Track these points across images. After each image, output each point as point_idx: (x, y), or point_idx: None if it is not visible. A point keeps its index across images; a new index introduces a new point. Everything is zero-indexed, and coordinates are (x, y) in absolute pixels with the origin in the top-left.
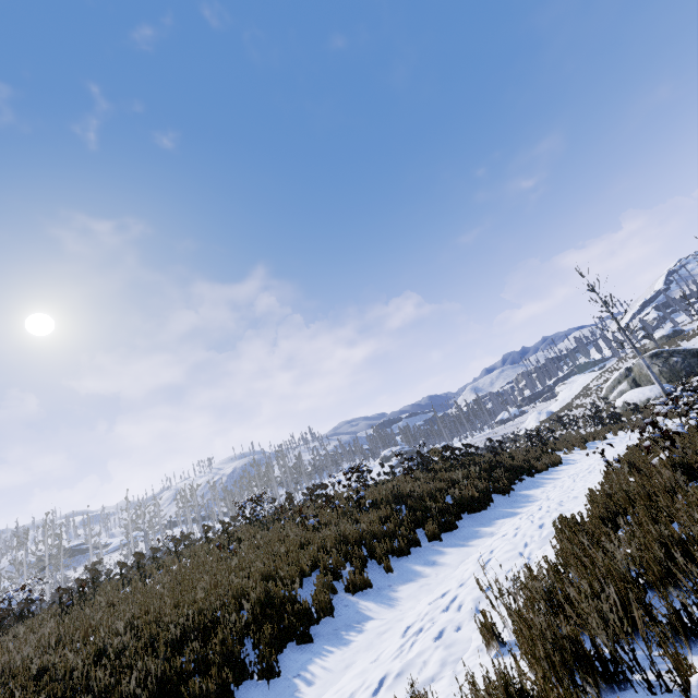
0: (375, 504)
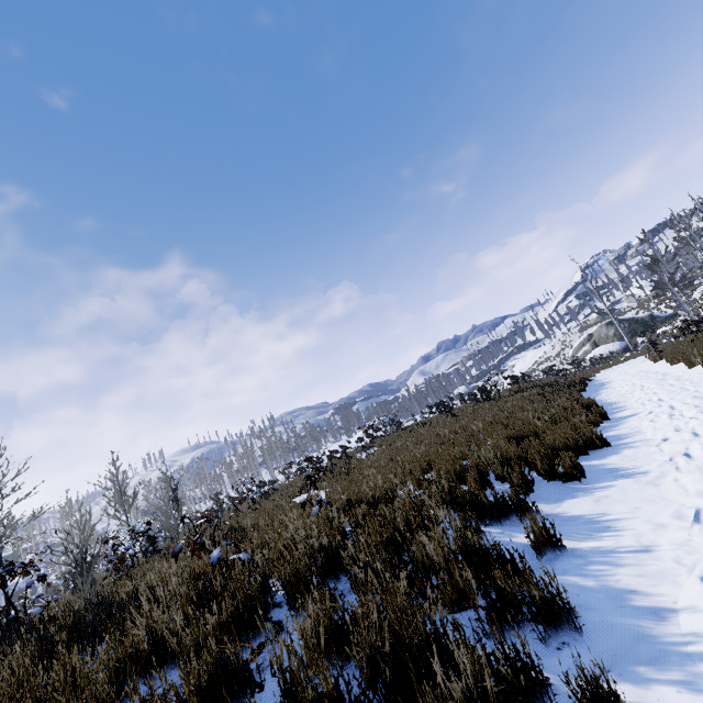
0: (515, 393)
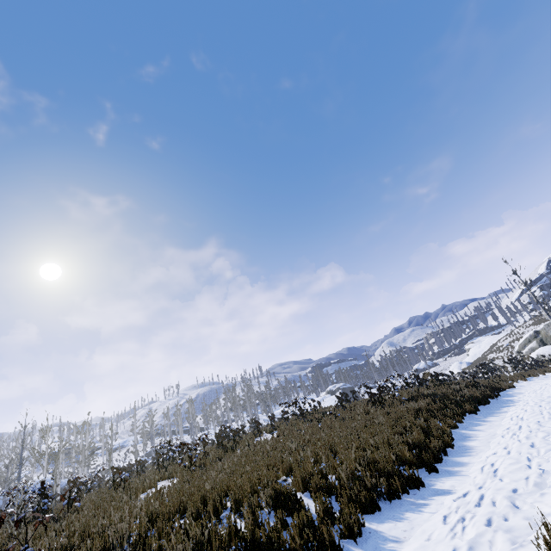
0: (411, 399)
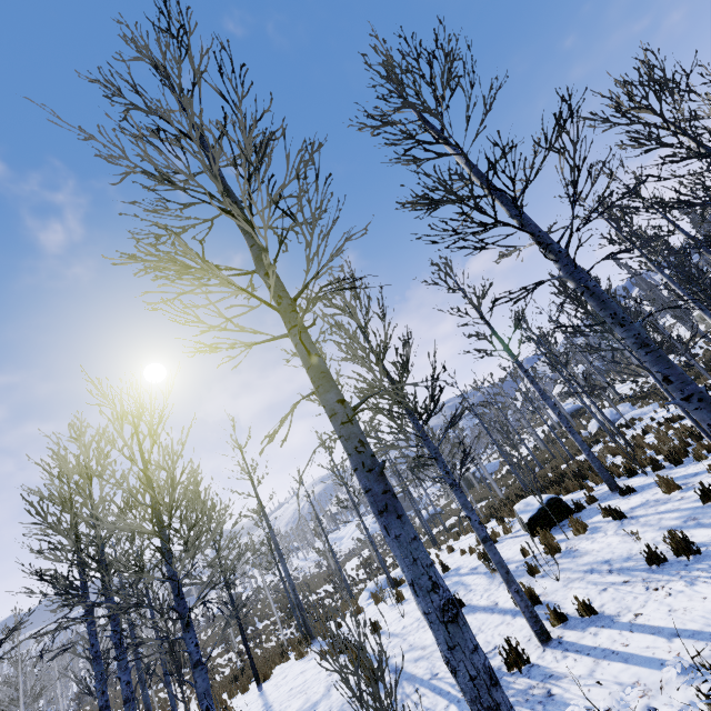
0: None
